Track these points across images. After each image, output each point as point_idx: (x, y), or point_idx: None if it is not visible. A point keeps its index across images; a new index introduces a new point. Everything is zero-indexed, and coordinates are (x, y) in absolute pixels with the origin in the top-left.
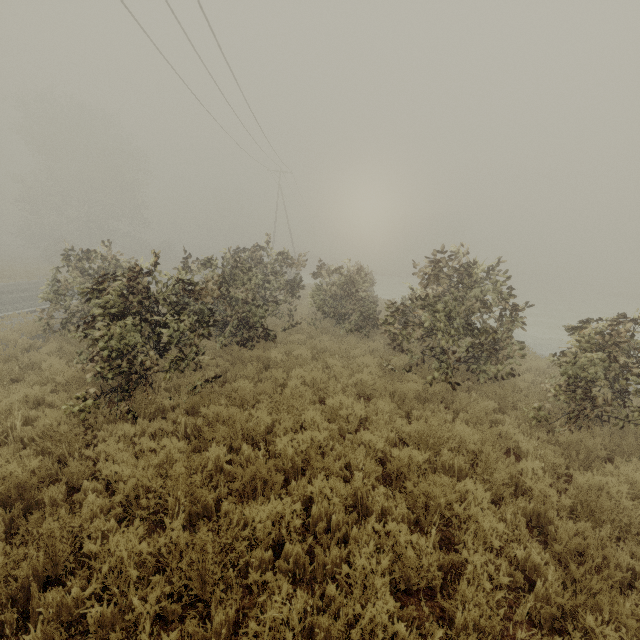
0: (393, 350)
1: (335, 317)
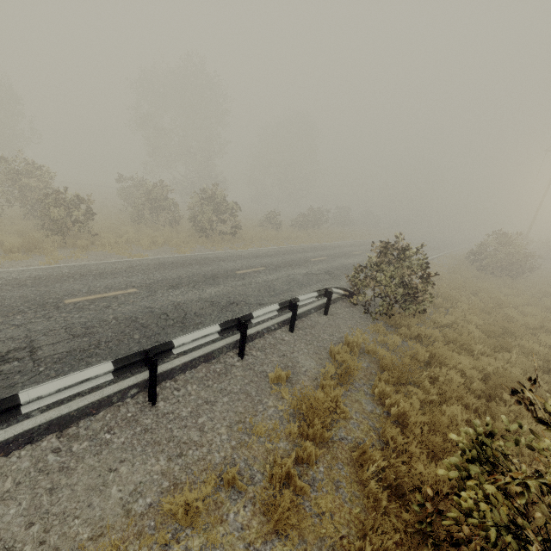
0: None
1: None
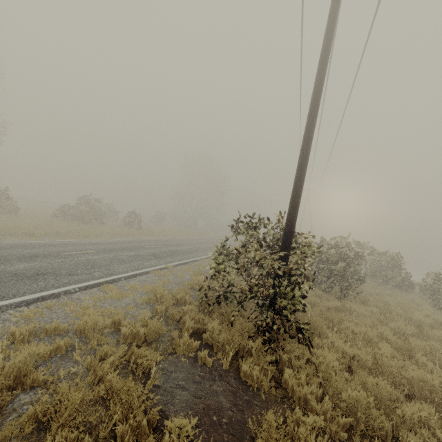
0: (431, 300)
1: (381, 278)
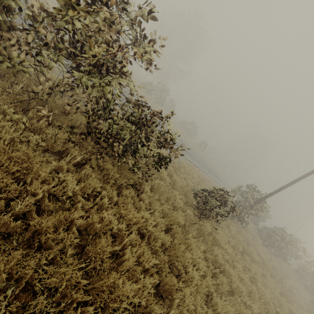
0: None
1: (300, 276)
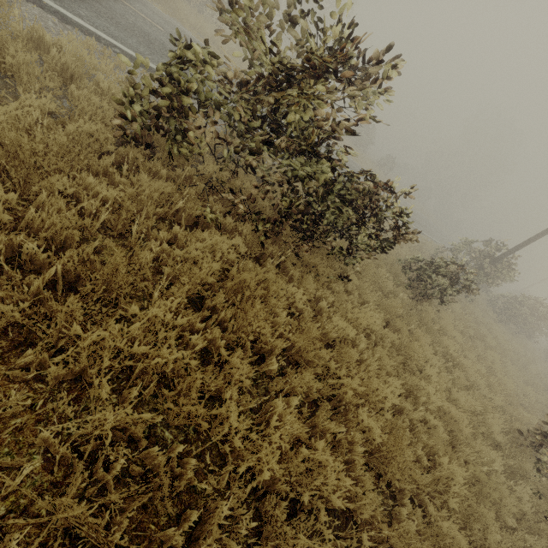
0: None
1: None
